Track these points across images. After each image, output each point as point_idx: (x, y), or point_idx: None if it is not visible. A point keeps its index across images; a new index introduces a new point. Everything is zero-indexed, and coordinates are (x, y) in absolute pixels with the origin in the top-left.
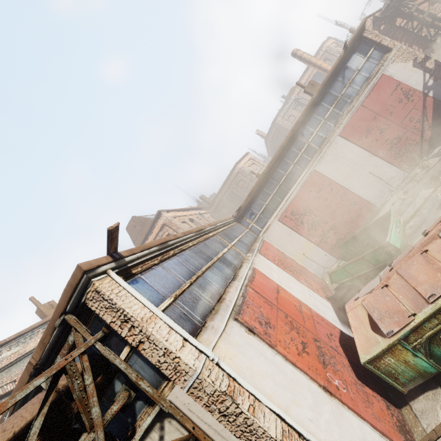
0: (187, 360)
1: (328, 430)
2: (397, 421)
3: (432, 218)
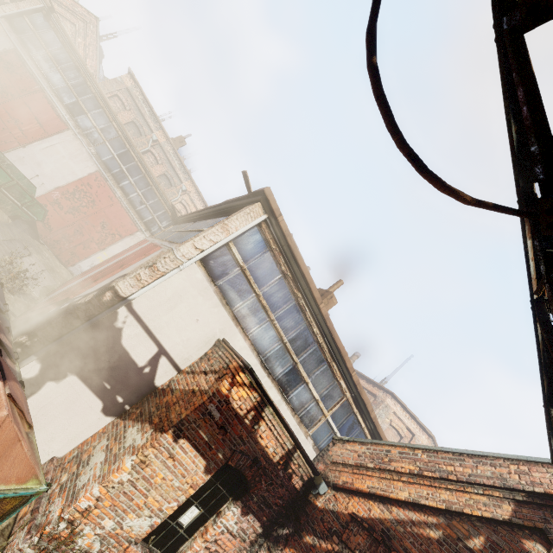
0: None
1: None
2: None
3: None
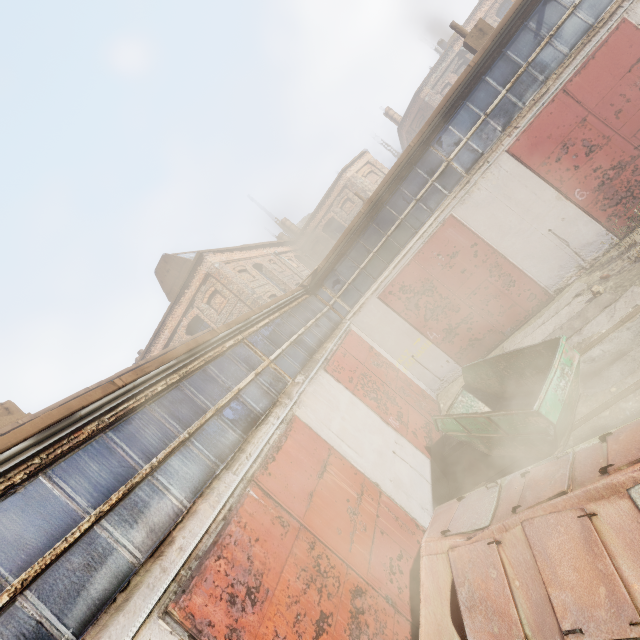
0: None
1: None
2: None
3: (636, 356)
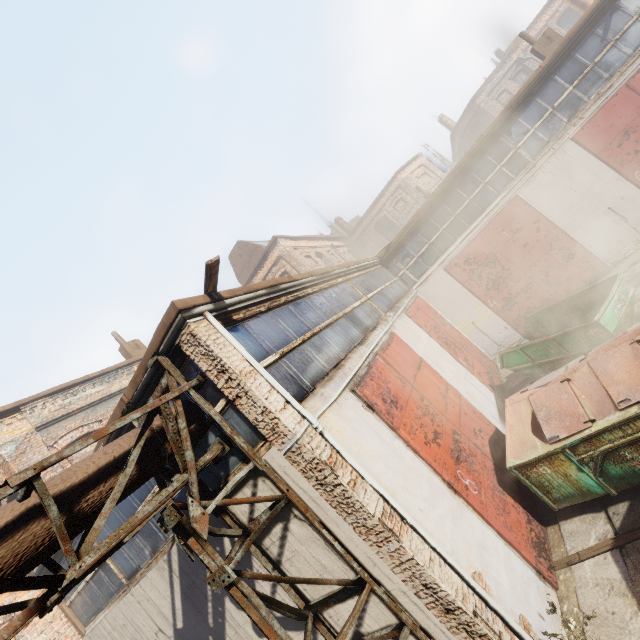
0: (287, 422)
1: (439, 523)
2: (535, 537)
3: None
